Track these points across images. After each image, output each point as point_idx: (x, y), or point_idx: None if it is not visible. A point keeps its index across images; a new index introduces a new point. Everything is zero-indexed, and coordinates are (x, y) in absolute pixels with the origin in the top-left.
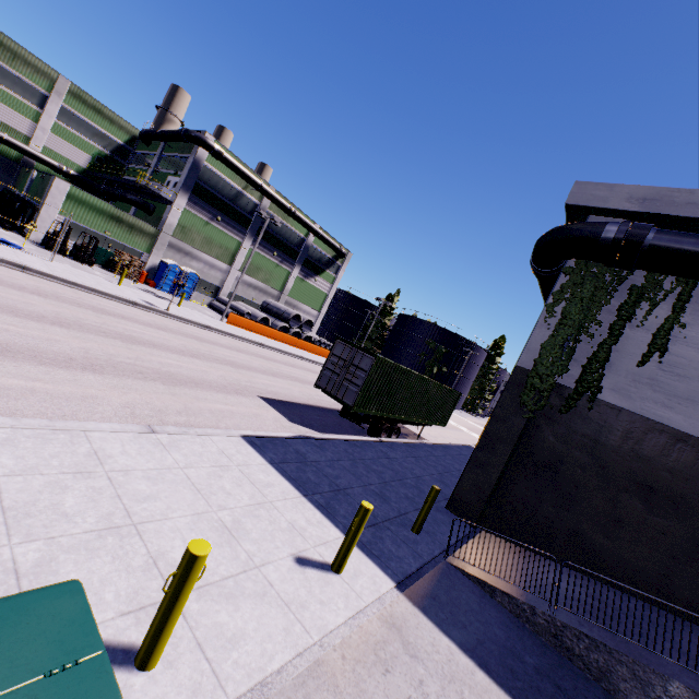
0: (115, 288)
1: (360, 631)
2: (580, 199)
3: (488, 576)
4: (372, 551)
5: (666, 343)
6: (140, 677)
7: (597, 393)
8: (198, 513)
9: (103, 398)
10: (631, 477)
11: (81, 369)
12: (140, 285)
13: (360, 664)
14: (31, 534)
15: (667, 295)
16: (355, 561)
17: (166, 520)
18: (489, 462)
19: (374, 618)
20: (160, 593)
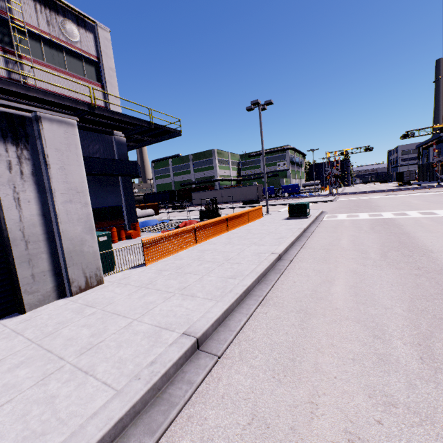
0: None
1: None
2: (442, 134)
3: None
4: None
5: None
6: None
7: None
8: None
9: None
10: None
11: None
12: None
13: None
14: None
15: None
16: None
17: None
18: None
19: None
20: None
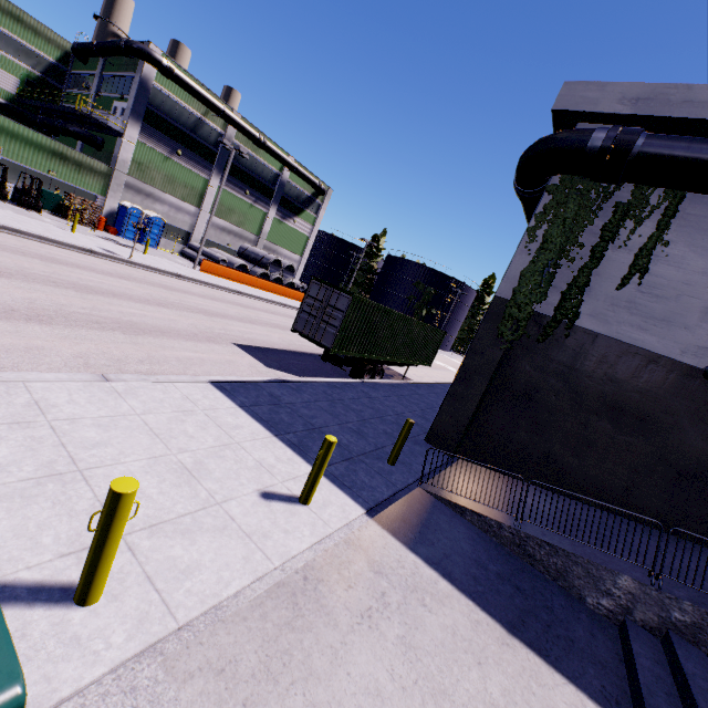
0: (67, 236)
1: (325, 555)
2: (568, 103)
3: (460, 498)
4: (344, 482)
5: (648, 263)
6: (80, 612)
7: (575, 320)
8: (155, 457)
9: (51, 349)
10: (603, 400)
11: (24, 320)
12: (99, 233)
13: (323, 583)
14: None
15: (653, 211)
16: (325, 493)
17: (118, 465)
18: (467, 395)
19: (340, 542)
20: None
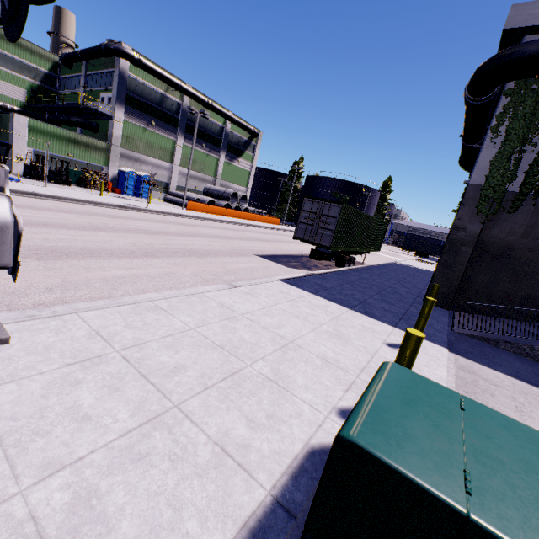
0: (102, 199)
1: (458, 378)
2: (518, 21)
3: (488, 335)
4: None
5: None
6: None
7: None
8: (313, 330)
9: (177, 273)
10: None
11: (145, 257)
12: (111, 194)
13: (477, 394)
14: (250, 358)
15: None
16: None
17: (303, 336)
18: (455, 262)
19: (456, 369)
20: (348, 377)
